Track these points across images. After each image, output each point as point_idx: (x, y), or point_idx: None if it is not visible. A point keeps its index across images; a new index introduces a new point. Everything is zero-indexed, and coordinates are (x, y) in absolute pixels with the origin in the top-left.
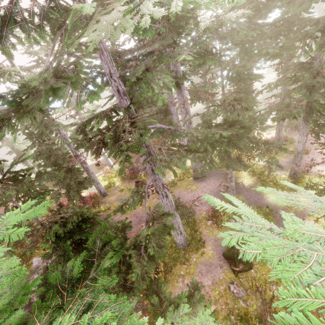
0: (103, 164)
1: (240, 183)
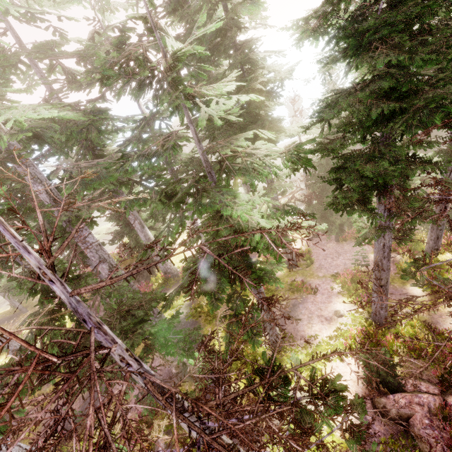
0: None
1: None
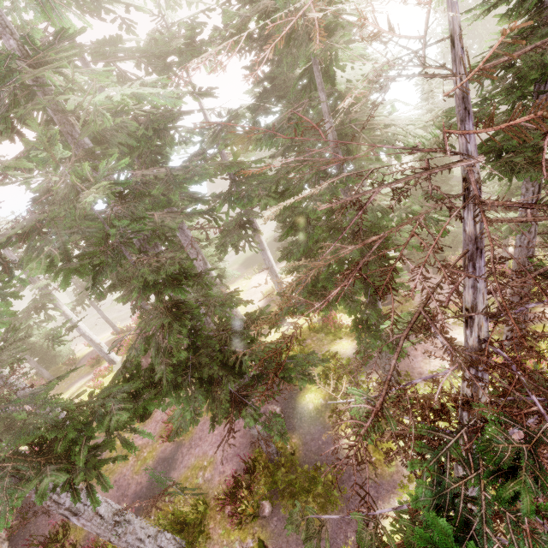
0: (100, 356)
1: (302, 404)
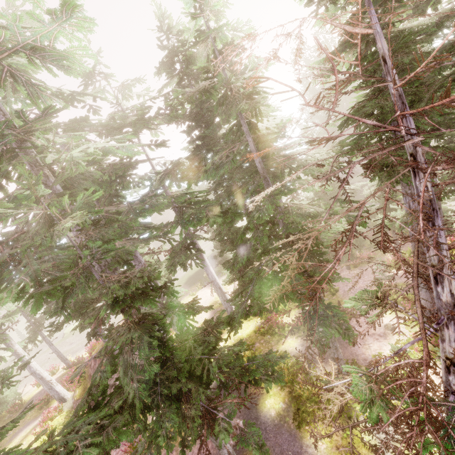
0: (49, 395)
1: (264, 411)
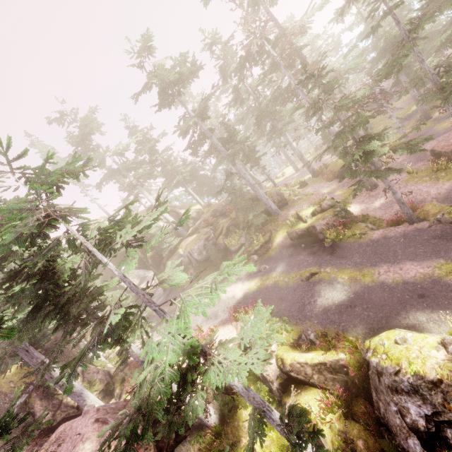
0: None
1: None
